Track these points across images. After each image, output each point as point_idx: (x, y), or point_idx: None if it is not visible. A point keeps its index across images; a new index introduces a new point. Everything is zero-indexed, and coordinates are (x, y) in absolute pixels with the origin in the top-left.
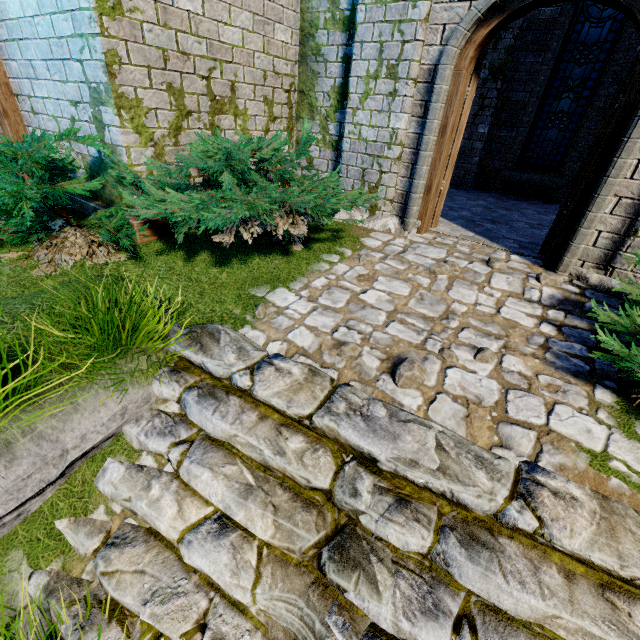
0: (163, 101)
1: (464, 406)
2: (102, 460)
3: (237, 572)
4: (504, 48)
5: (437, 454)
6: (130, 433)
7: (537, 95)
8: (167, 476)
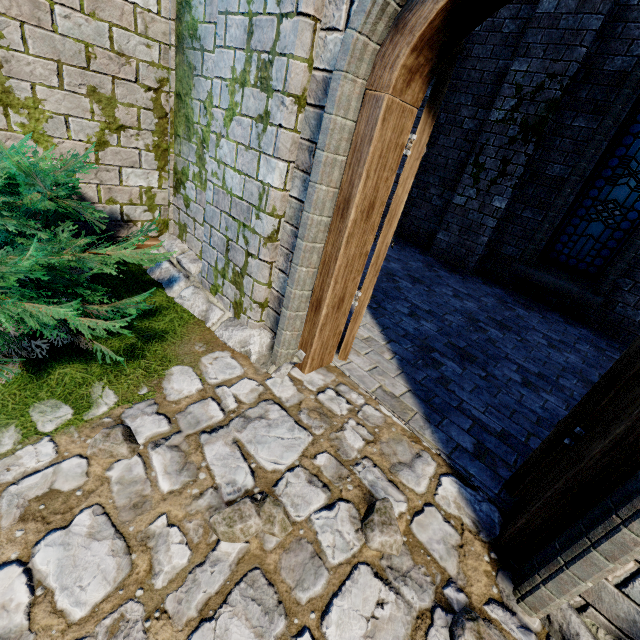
0: None
1: None
2: None
3: None
4: (545, 101)
5: None
6: None
7: (582, 173)
8: None
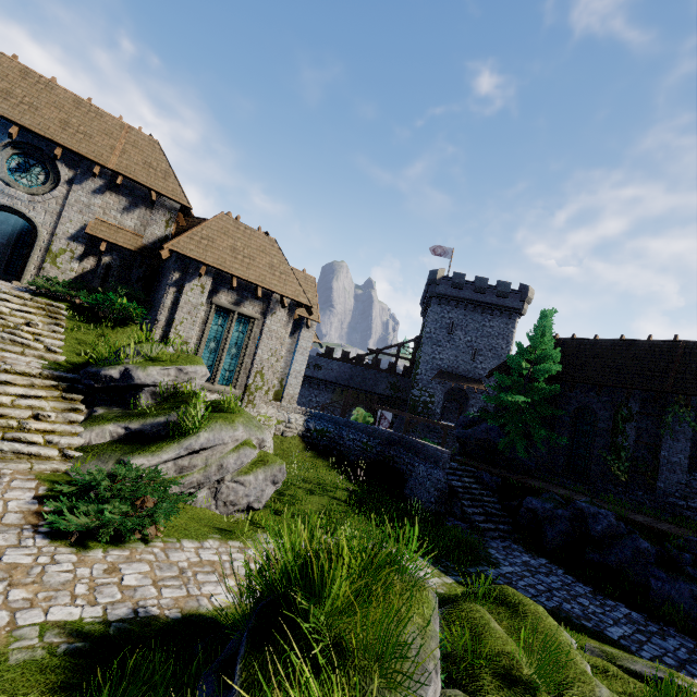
0: None
1: None
2: None
3: None
4: None
5: None
6: None
7: (11, 243)
8: None
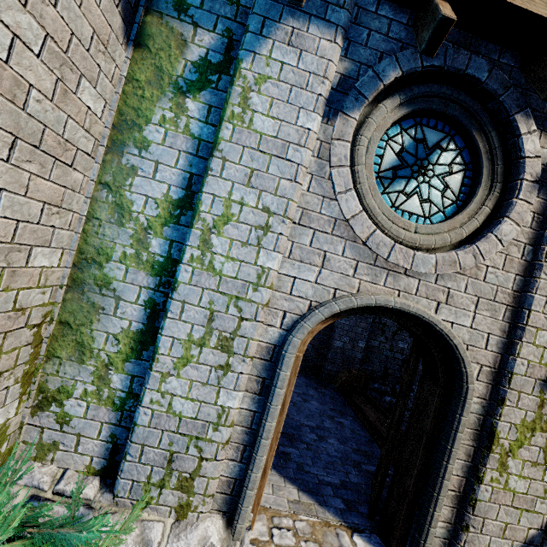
0: None
1: None
2: None
3: None
4: None
5: None
6: None
7: None
8: None
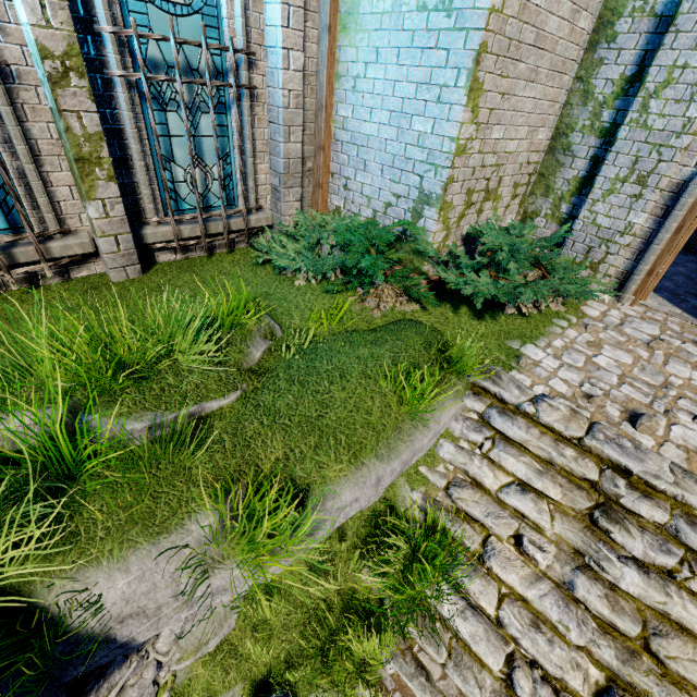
0: (462, 200)
1: (686, 451)
2: (437, 439)
3: (540, 512)
4: None
5: (671, 475)
6: (455, 427)
7: None
8: (478, 456)
